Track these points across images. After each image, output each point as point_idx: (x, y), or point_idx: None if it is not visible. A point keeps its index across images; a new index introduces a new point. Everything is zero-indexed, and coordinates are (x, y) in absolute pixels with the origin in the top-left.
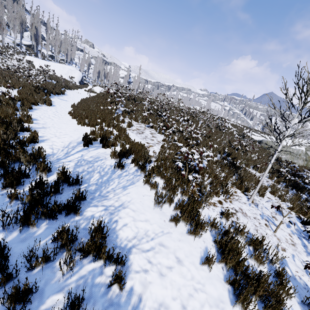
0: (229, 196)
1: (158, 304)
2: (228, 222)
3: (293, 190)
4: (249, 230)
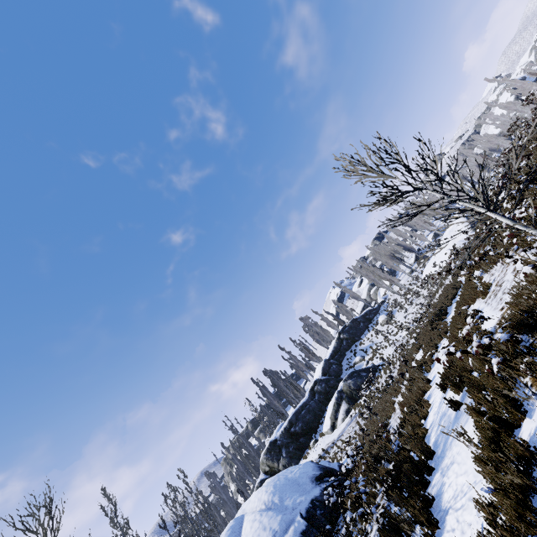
0: None
1: None
2: None
3: None
4: None
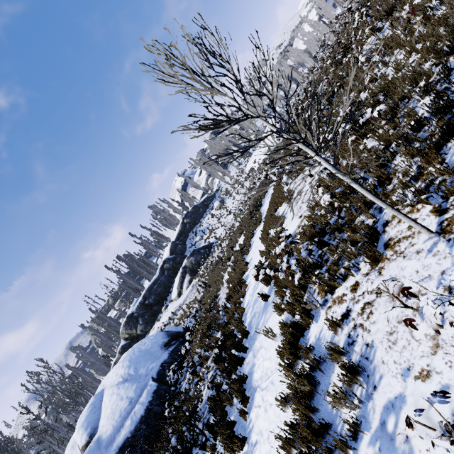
0: (378, 258)
1: (259, 431)
2: (345, 332)
3: None
4: (374, 339)
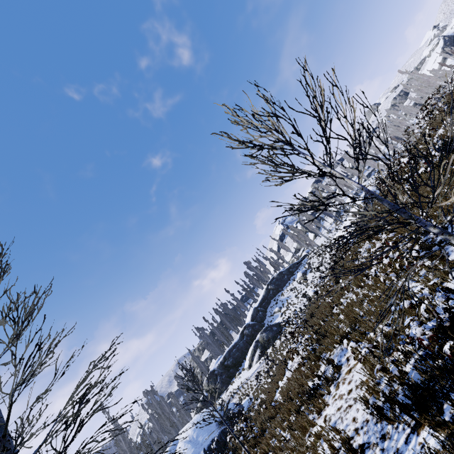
0: None
1: None
2: None
3: (408, 419)
4: None
